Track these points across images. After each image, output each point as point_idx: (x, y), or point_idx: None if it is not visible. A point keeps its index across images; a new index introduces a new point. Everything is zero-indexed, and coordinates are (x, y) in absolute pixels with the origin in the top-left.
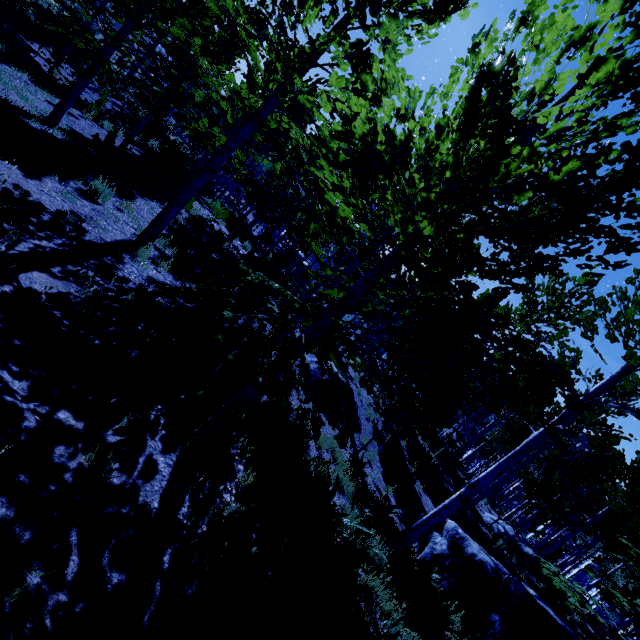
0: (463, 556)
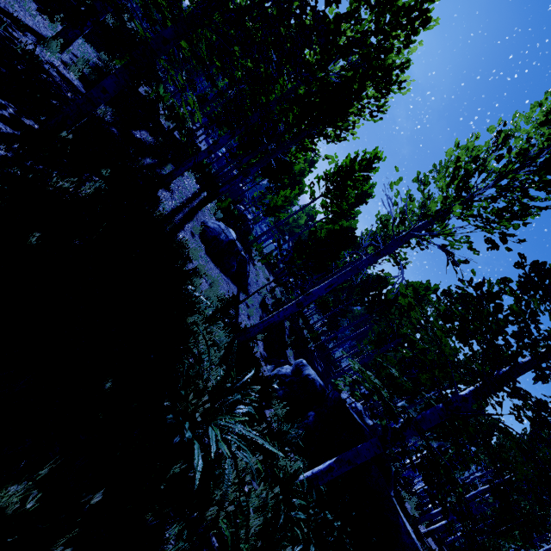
0: (301, 376)
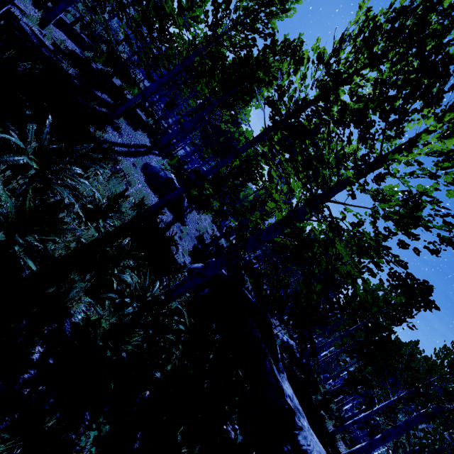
0: None
